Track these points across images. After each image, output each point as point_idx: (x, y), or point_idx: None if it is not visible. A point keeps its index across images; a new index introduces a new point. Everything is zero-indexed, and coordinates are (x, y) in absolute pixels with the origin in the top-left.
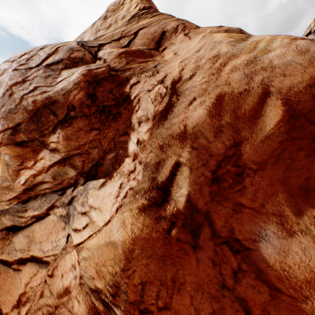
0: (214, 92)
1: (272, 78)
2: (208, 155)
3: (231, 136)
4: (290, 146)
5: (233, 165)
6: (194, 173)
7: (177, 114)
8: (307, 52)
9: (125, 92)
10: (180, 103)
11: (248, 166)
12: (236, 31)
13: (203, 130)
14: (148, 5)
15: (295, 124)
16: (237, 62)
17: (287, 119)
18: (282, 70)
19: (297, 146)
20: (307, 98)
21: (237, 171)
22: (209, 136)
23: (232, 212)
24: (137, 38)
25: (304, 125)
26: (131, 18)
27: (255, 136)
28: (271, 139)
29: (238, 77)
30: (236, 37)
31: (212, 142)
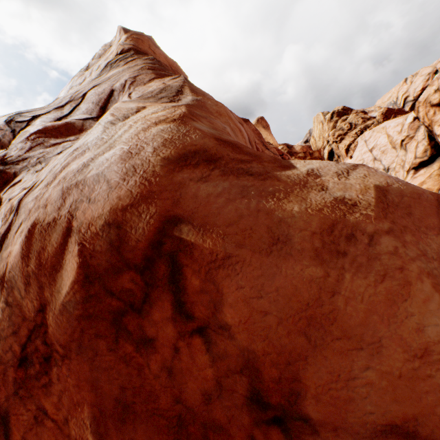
0: (33, 218)
1: (80, 202)
2: (23, 317)
3: (38, 293)
4: (88, 328)
5: (43, 340)
6: (2, 345)
7: (8, 245)
8: (135, 156)
9: (1, 198)
10: (14, 227)
11: (56, 346)
12: (174, 88)
13: (17, 277)
14: (130, 46)
15: (91, 291)
16: (75, 166)
17: (82, 279)
18: (91, 190)
19: (95, 331)
20: (104, 246)
21: (47, 352)
22: (22, 287)
23: (33, 421)
24: (84, 102)
25: (102, 295)
26: (104, 69)
27: (55, 300)
28: (69, 310)
29: (56, 195)
30: (122, 112)
31: (25, 298)
